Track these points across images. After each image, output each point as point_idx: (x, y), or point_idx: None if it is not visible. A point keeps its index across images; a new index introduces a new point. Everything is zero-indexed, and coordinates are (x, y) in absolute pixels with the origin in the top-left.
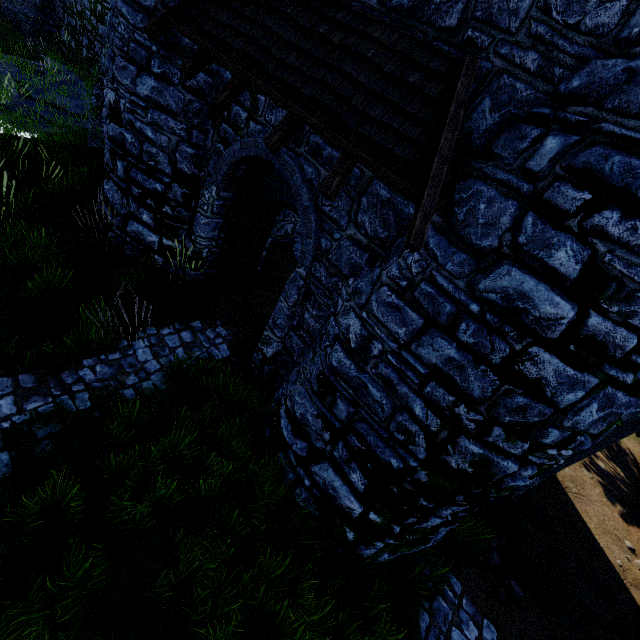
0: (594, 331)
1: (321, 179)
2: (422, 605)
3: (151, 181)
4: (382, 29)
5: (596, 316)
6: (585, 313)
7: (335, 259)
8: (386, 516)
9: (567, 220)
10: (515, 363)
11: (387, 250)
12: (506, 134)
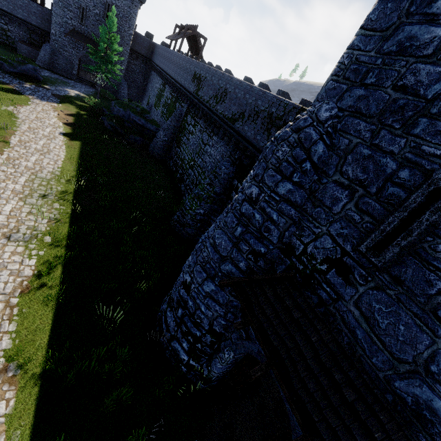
0: None
1: None
2: None
3: (195, 329)
4: (388, 414)
5: None
6: None
7: None
8: None
9: None
10: None
11: None
12: None
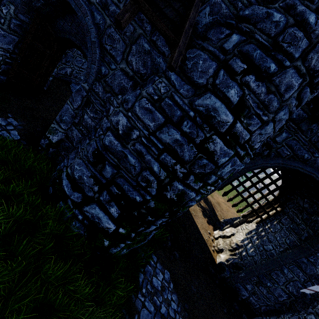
0: (237, 130)
1: (106, 26)
2: (140, 271)
3: None
4: None
5: (239, 123)
6: (235, 122)
7: (110, 82)
8: (128, 229)
9: (236, 76)
10: (205, 143)
11: (144, 81)
12: (214, 29)
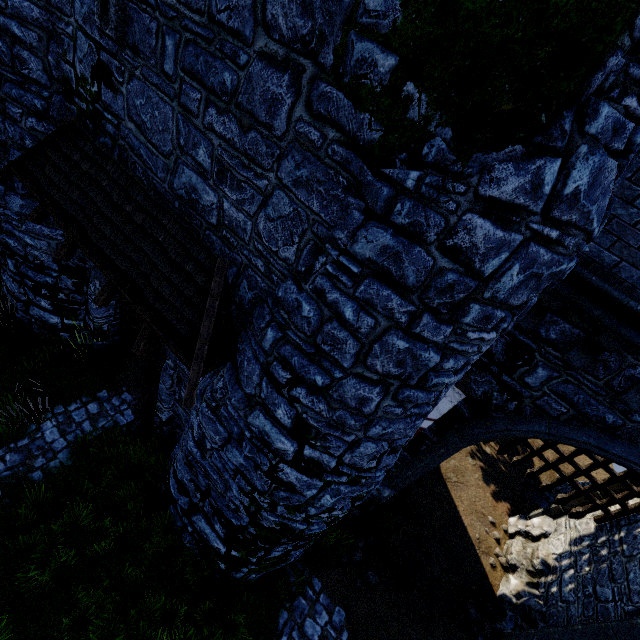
0: (311, 456)
1: None
2: (284, 606)
3: (41, 276)
4: (169, 216)
5: (308, 449)
6: (304, 445)
7: None
8: (243, 552)
9: (282, 388)
10: (275, 471)
11: None
12: (259, 308)
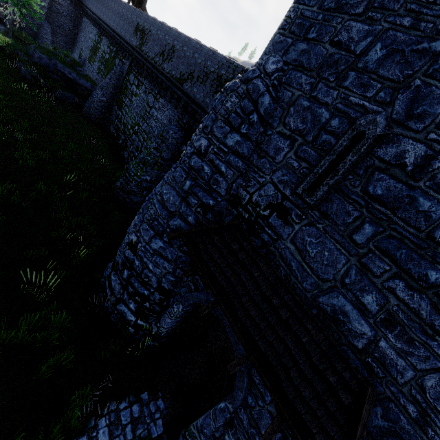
0: None
1: None
2: None
3: (142, 288)
4: (313, 323)
5: None
6: None
7: (256, 417)
8: None
9: None
10: None
11: None
12: None
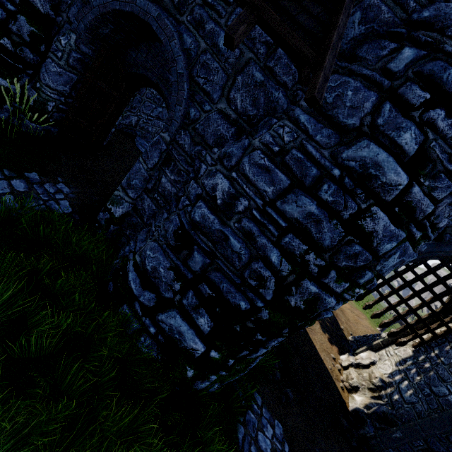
0: (412, 198)
1: (200, 51)
2: (239, 420)
3: None
4: None
5: (418, 186)
6: (410, 184)
7: (202, 129)
8: (224, 352)
9: (412, 111)
10: (358, 219)
11: (253, 126)
12: (368, 44)
